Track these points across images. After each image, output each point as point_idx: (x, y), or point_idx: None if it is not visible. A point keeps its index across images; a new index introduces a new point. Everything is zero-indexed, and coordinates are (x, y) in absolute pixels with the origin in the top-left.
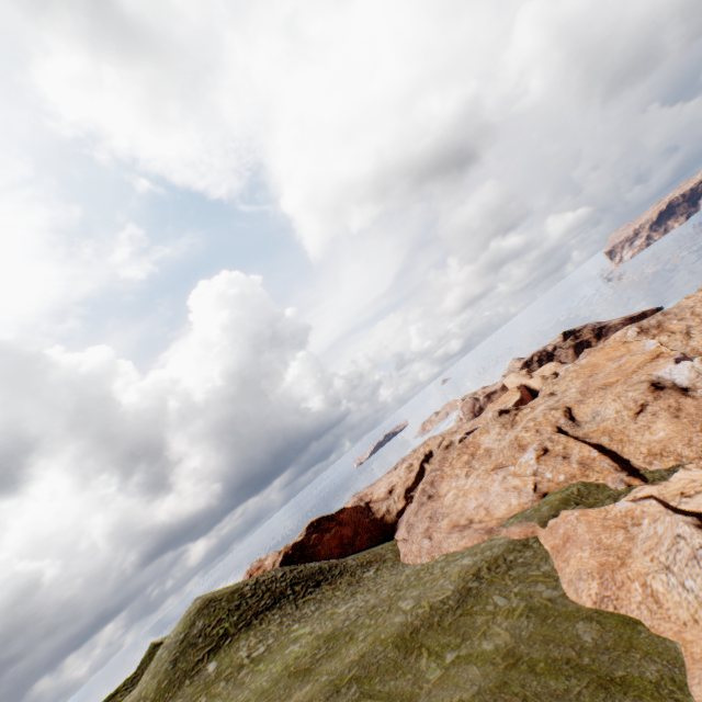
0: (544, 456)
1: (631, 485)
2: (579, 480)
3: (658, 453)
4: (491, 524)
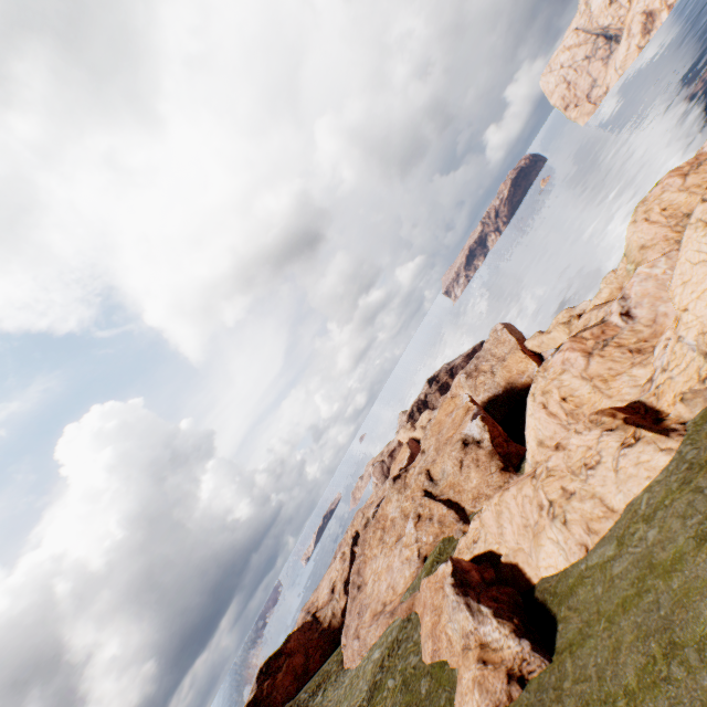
0: (419, 523)
1: (465, 532)
2: (441, 537)
3: (477, 496)
4: (397, 602)
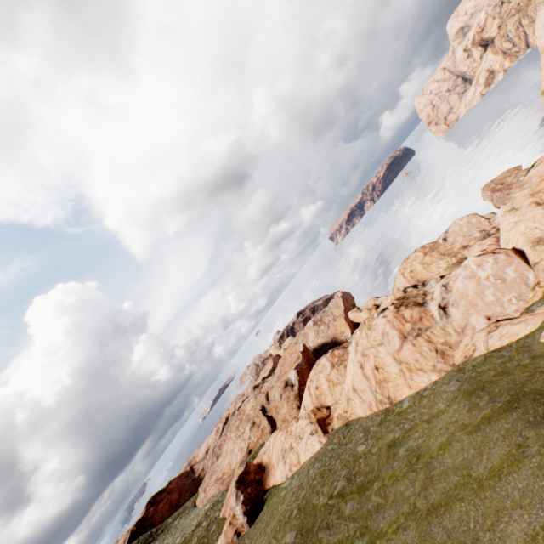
0: (252, 427)
1: None
2: (260, 440)
3: (284, 419)
4: (229, 474)
